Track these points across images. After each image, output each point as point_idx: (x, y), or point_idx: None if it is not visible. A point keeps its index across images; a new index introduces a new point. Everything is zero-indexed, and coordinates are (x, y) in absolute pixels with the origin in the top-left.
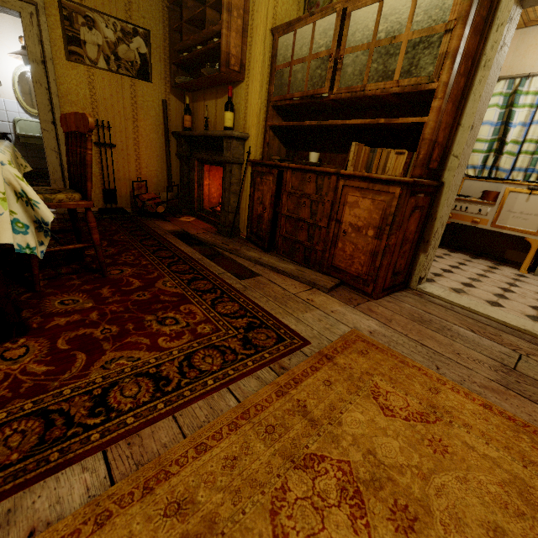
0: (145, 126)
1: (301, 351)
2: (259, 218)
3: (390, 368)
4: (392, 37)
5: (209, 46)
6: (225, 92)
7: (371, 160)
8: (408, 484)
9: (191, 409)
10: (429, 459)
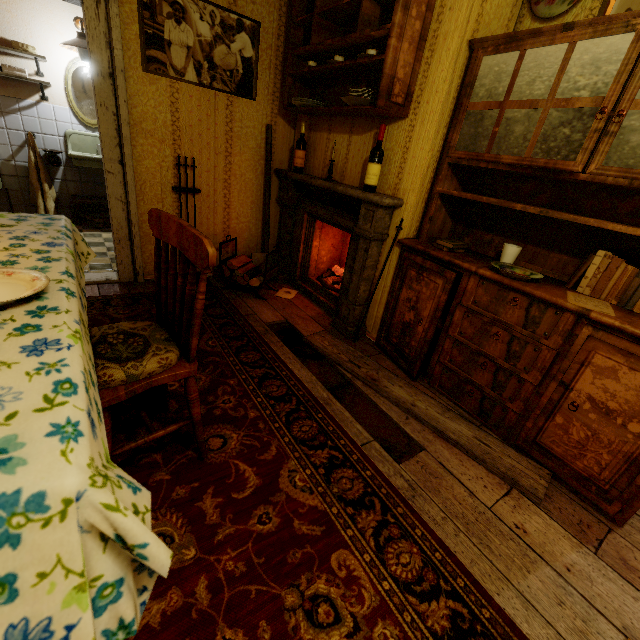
0: (241, 162)
1: None
2: (405, 327)
3: None
4: None
5: (360, 61)
6: (368, 128)
7: (636, 290)
8: None
9: None
10: None
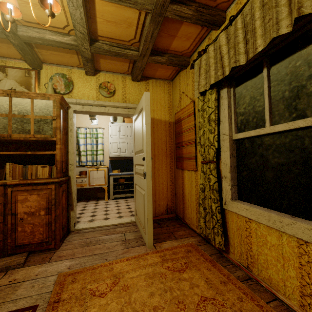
0: None
1: None
2: None
3: (90, 276)
4: (23, 115)
5: None
6: None
7: (26, 172)
8: (127, 311)
9: None
10: (126, 295)
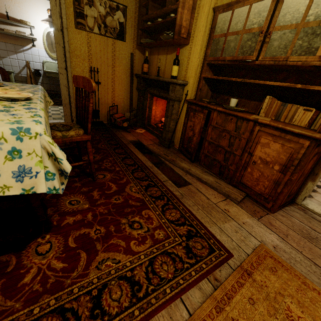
0: (119, 70)
1: (227, 263)
2: (189, 139)
3: (296, 289)
4: (320, 20)
5: (167, 19)
6: (174, 51)
7: (281, 111)
8: None
9: (157, 318)
10: None
